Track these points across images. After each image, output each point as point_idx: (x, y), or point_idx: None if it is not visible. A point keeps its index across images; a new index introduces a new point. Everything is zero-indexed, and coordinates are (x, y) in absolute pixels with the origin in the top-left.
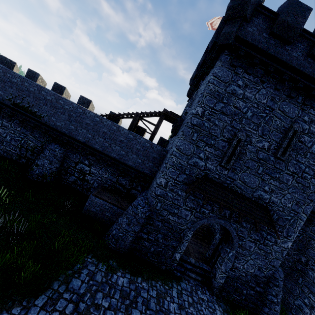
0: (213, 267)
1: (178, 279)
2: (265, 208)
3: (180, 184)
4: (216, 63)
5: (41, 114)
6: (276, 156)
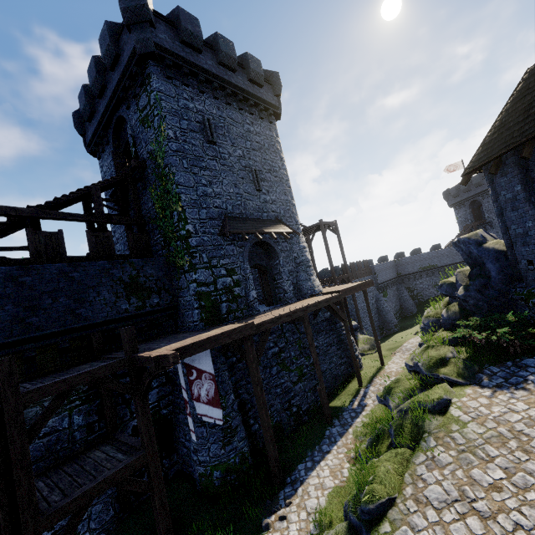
0: None
1: None
2: None
3: None
4: None
5: (435, 264)
6: None
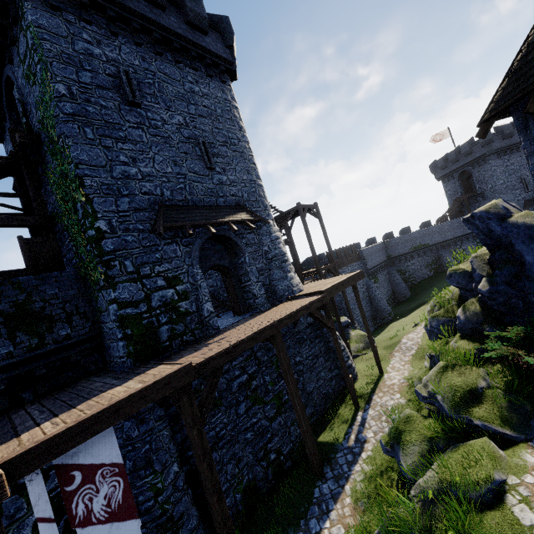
0: None
1: None
2: None
3: None
4: (487, 161)
5: (427, 242)
6: None
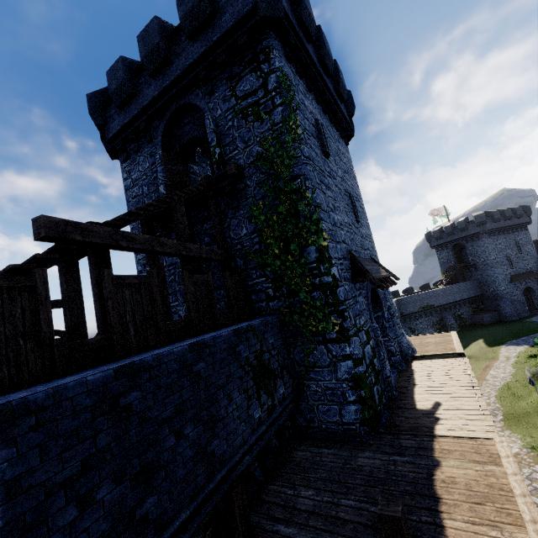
0: (534, 305)
1: (535, 313)
2: (531, 271)
3: (507, 284)
4: (481, 238)
5: (433, 304)
6: (520, 253)
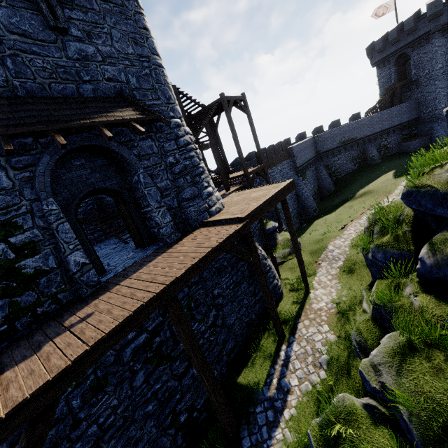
0: None
1: None
2: None
3: None
4: (430, 41)
5: (355, 136)
6: None
